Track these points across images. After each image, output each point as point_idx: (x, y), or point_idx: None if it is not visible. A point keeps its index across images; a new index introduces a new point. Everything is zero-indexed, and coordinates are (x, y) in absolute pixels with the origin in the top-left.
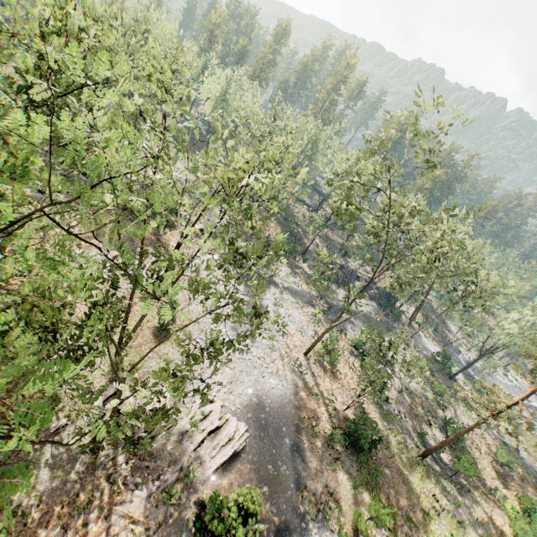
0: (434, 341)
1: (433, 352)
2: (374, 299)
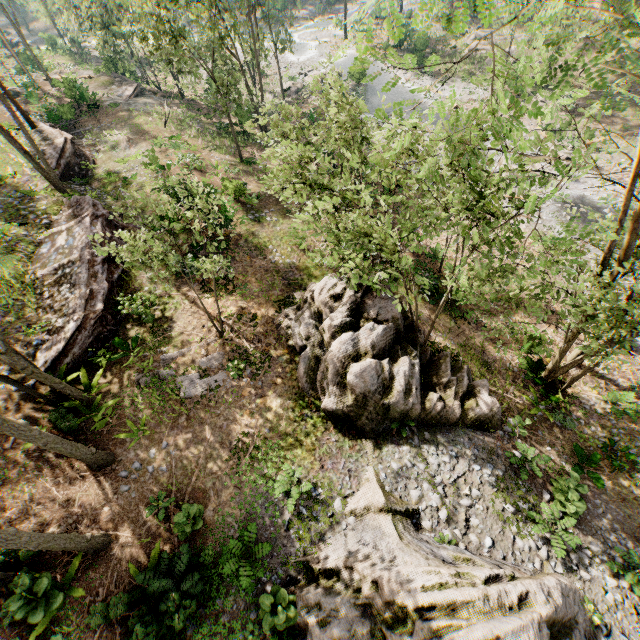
0: None
1: None
2: None
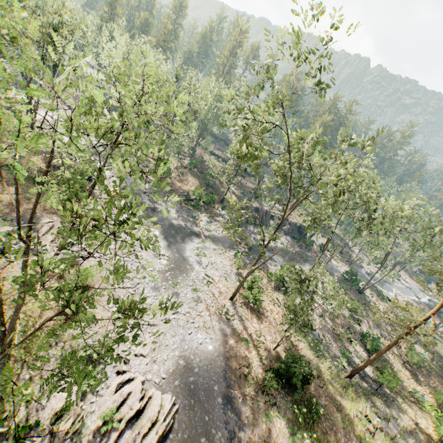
0: (341, 261)
1: (342, 272)
2: (288, 233)
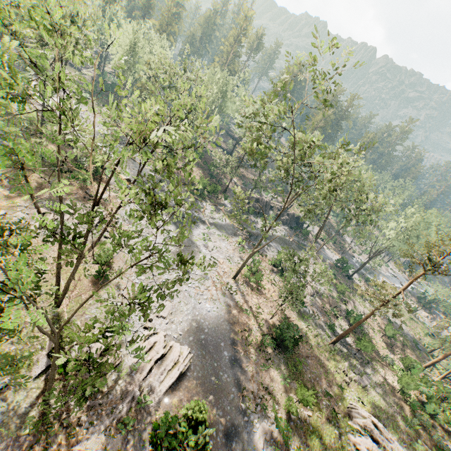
0: (334, 251)
1: (334, 260)
2: (286, 223)
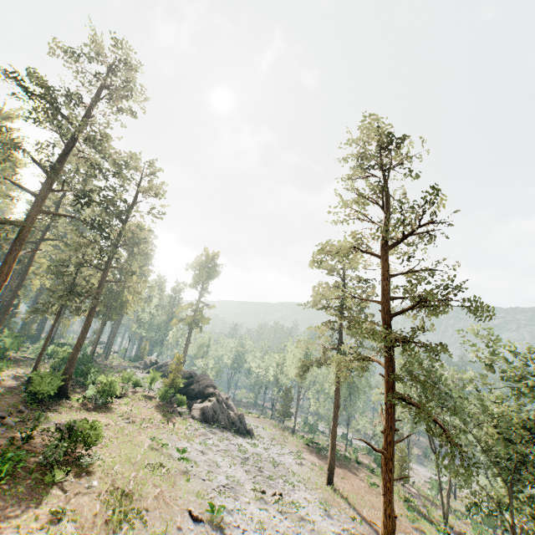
0: None
1: None
2: None
